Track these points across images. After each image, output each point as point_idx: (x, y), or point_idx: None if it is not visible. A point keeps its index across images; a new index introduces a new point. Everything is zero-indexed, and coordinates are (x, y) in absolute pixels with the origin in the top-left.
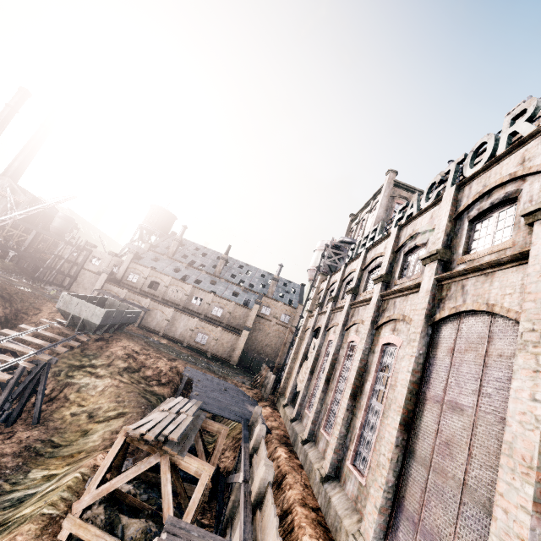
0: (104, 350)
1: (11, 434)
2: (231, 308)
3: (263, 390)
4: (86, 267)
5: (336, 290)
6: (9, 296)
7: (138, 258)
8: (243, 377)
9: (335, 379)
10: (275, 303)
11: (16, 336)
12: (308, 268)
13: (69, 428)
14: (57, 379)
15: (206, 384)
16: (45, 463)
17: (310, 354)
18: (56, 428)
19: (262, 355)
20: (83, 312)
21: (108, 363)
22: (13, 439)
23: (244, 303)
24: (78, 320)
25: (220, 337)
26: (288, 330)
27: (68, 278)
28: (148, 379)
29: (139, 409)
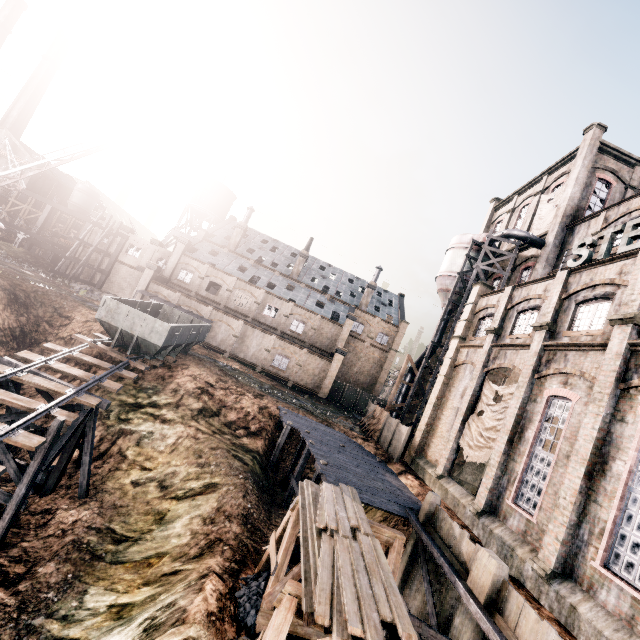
0: (167, 381)
1: (48, 516)
2: (316, 323)
3: (383, 442)
4: (122, 259)
5: (550, 312)
6: (24, 297)
7: (190, 250)
8: (345, 419)
9: (613, 477)
10: (370, 318)
11: (42, 364)
12: (441, 274)
13: (134, 507)
14: (106, 423)
15: (318, 437)
16: (108, 574)
17: (488, 407)
18: (114, 506)
19: (351, 384)
20: (136, 326)
21: (176, 401)
22: (52, 526)
23: (330, 317)
24: (129, 338)
25: (304, 362)
26: (406, 358)
27: (99, 273)
28: (233, 427)
29: (236, 480)
